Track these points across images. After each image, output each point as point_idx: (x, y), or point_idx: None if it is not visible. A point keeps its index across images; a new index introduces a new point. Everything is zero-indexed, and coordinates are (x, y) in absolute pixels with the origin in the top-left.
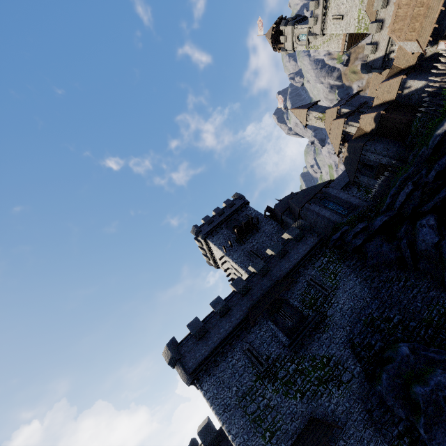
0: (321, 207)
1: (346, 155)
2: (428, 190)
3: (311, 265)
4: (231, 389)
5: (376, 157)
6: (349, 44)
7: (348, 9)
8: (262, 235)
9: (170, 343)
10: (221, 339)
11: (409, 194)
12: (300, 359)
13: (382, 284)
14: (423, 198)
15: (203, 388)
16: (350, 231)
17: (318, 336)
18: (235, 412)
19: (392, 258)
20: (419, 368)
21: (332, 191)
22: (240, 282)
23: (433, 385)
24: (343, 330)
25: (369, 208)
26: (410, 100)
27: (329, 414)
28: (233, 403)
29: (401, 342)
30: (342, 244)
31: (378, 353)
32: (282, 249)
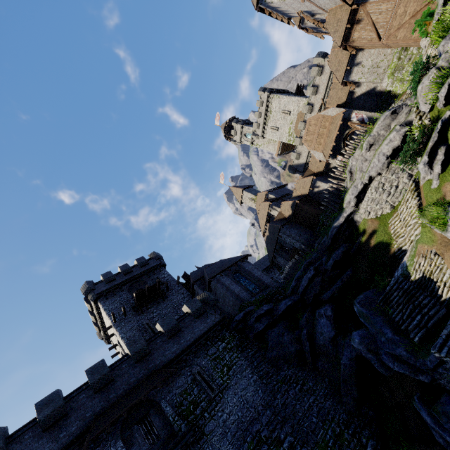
0: (233, 281)
1: (268, 234)
2: (328, 278)
3: (204, 351)
4: None
5: (291, 241)
6: (282, 150)
7: (282, 125)
8: (167, 306)
9: None
10: None
11: (311, 279)
12: None
13: (279, 386)
14: (323, 286)
15: None
16: (255, 312)
17: None
18: None
19: (292, 351)
20: None
21: (247, 266)
22: (100, 369)
23: None
24: None
25: (279, 289)
26: (319, 198)
27: None
28: None
29: None
30: (244, 328)
31: None
32: (174, 326)
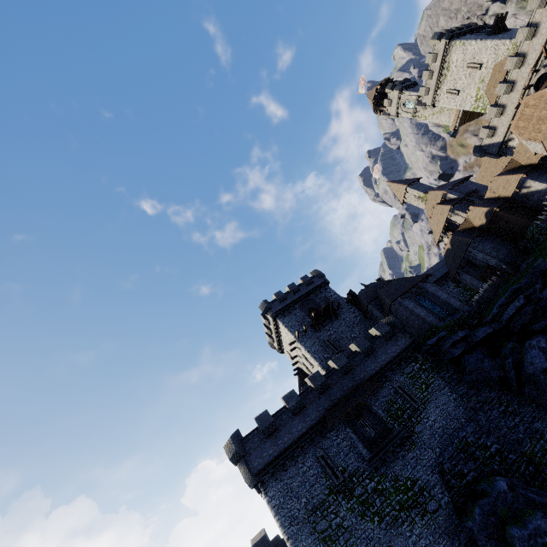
0: (416, 304)
1: (449, 247)
2: (542, 307)
3: (400, 370)
4: (299, 500)
5: (484, 257)
6: (462, 120)
7: (466, 85)
8: (341, 324)
9: (234, 436)
10: (293, 440)
11: (519, 308)
12: (381, 478)
13: (480, 405)
14: (535, 316)
15: (268, 494)
16: (449, 338)
17: (402, 454)
18: (303, 527)
19: (494, 377)
20: (517, 508)
21: (430, 288)
22: (319, 378)
23: (531, 529)
24: (432, 452)
25: (471, 313)
26: (528, 201)
27: (410, 546)
28: (302, 517)
29: (498, 476)
30: (437, 352)
31: (471, 484)
32: (369, 347)
